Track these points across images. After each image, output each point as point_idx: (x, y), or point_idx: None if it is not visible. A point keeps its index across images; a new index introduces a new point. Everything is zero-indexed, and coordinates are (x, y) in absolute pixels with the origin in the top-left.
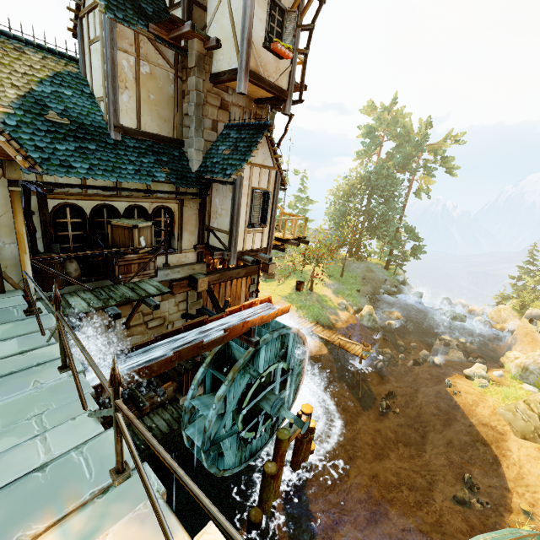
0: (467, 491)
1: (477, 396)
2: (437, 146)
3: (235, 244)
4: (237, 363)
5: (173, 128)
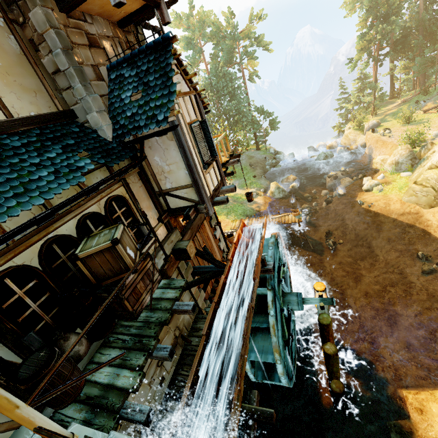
0: (427, 263)
1: (384, 200)
2: (247, 30)
3: (205, 192)
4: (268, 295)
5: (50, 99)
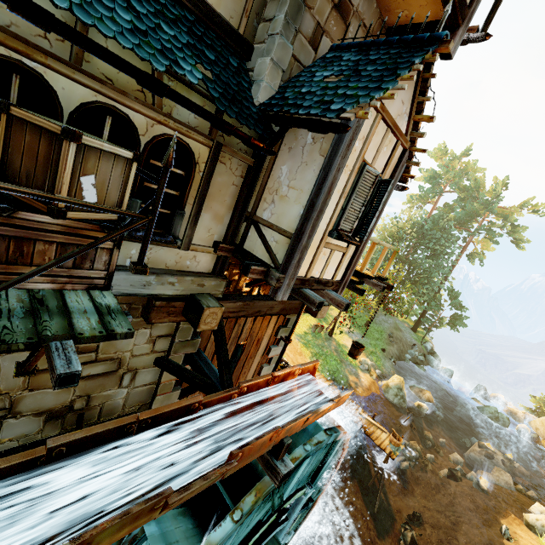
0: None
1: None
2: (508, 211)
3: (299, 261)
4: (234, 509)
5: (241, 13)
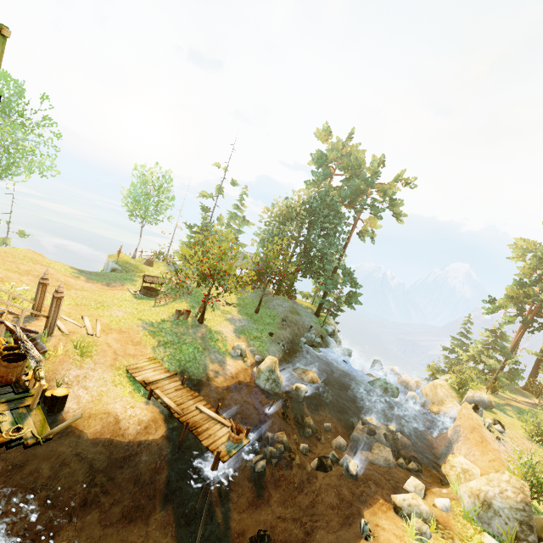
0: None
1: None
2: (387, 187)
3: None
4: None
5: None
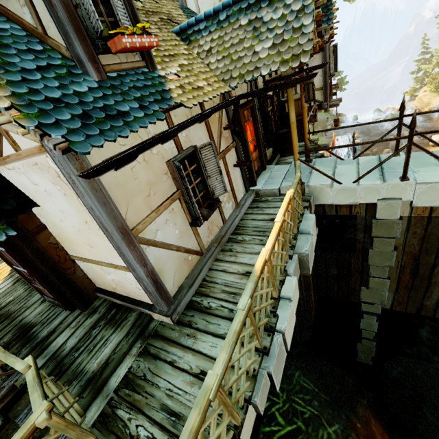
0: None
1: None
2: None
3: (328, 94)
4: None
5: None
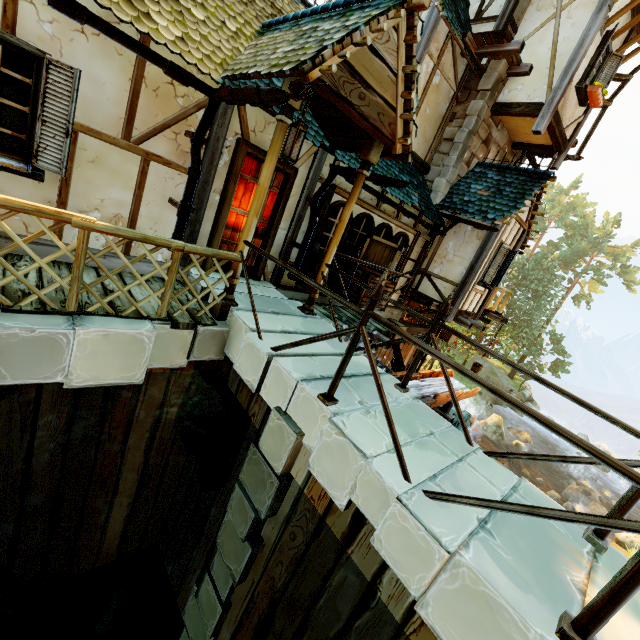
0: None
1: None
2: (620, 250)
3: (462, 299)
4: None
5: (427, 151)
